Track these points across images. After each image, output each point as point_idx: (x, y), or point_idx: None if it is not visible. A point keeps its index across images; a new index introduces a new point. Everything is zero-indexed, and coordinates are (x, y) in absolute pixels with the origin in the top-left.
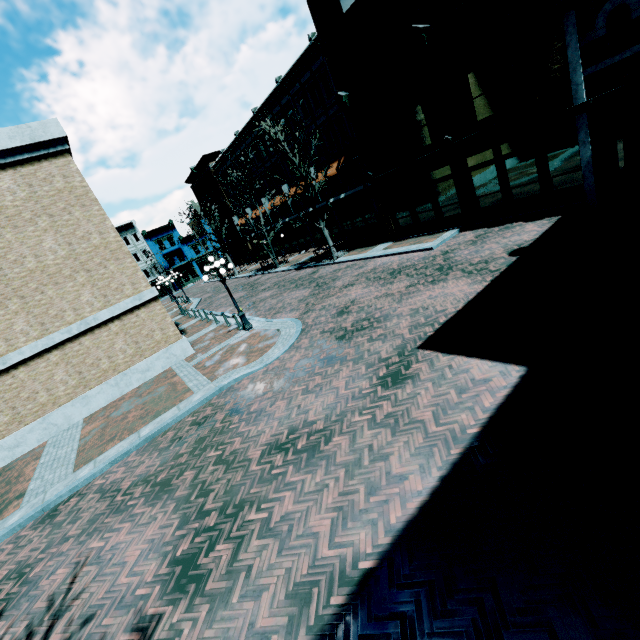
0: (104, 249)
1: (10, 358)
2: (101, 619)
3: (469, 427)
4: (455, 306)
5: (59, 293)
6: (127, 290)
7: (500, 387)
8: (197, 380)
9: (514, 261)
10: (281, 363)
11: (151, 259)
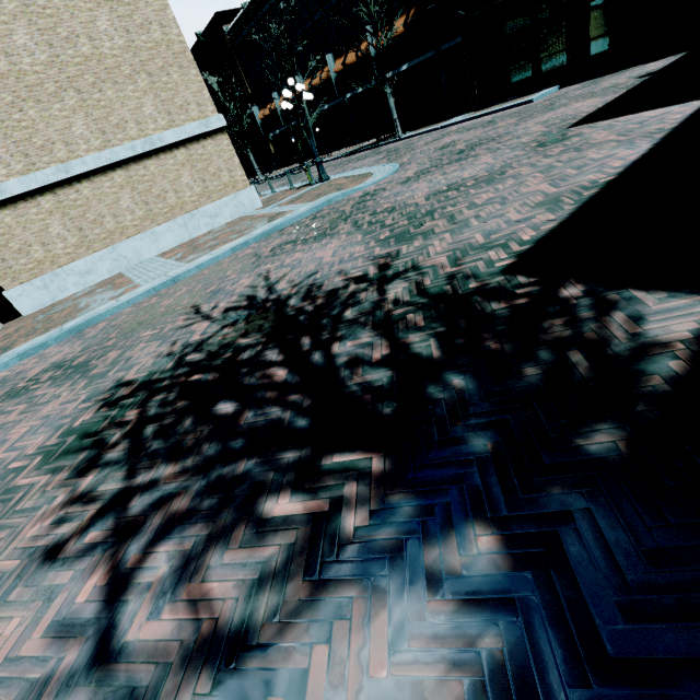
0: (166, 49)
1: (72, 167)
2: (328, 270)
3: (665, 127)
4: (593, 107)
5: (119, 96)
6: (192, 111)
7: (685, 110)
8: (290, 207)
9: (648, 78)
10: (393, 178)
11: None
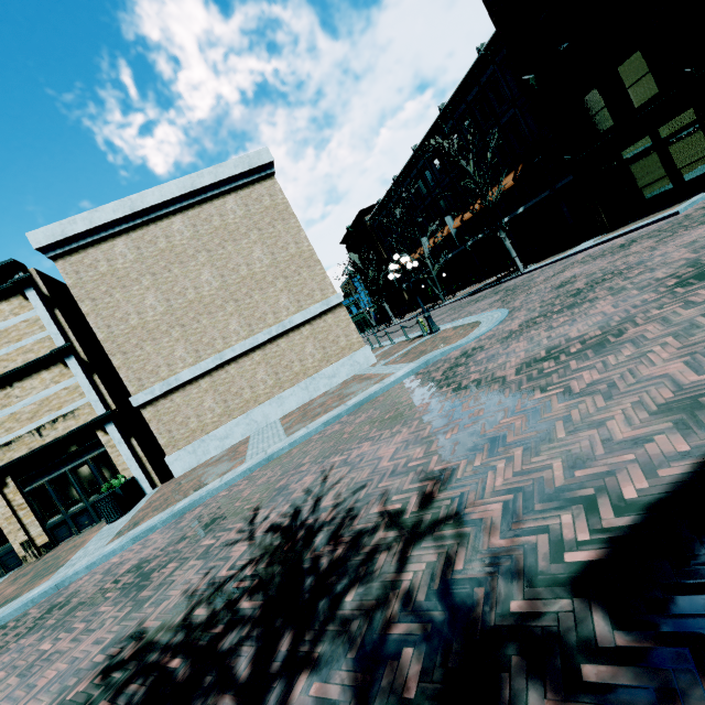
0: (298, 258)
1: (225, 354)
2: (375, 485)
3: None
4: None
5: (263, 298)
6: (316, 296)
7: None
8: (393, 367)
9: None
10: (496, 331)
11: None
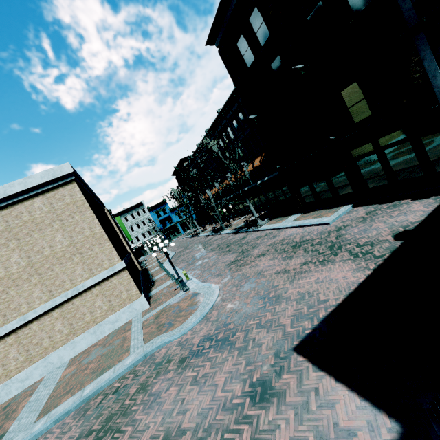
0: (92, 238)
1: (28, 315)
2: None
3: None
4: (336, 297)
5: (62, 269)
6: (105, 264)
7: None
8: (137, 339)
9: (398, 247)
10: (191, 335)
11: (152, 224)
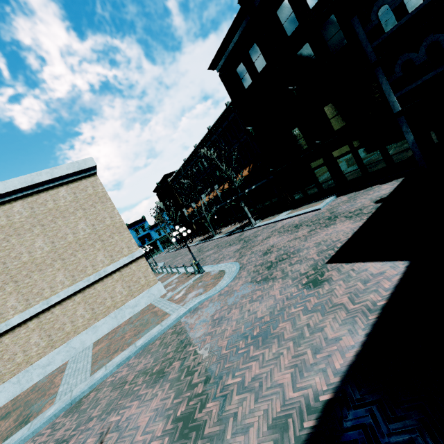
0: (112, 227)
1: (51, 300)
2: None
3: (378, 301)
4: (346, 236)
5: (84, 255)
6: (125, 251)
7: (393, 275)
8: (171, 307)
9: (380, 206)
10: (230, 288)
11: None
